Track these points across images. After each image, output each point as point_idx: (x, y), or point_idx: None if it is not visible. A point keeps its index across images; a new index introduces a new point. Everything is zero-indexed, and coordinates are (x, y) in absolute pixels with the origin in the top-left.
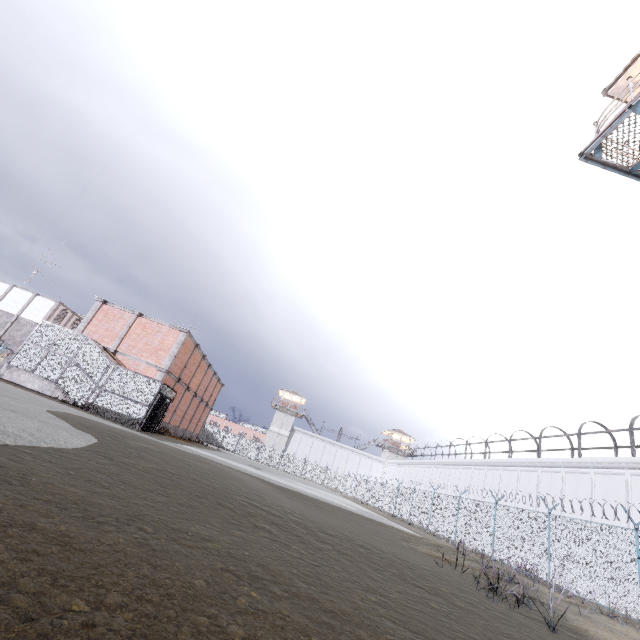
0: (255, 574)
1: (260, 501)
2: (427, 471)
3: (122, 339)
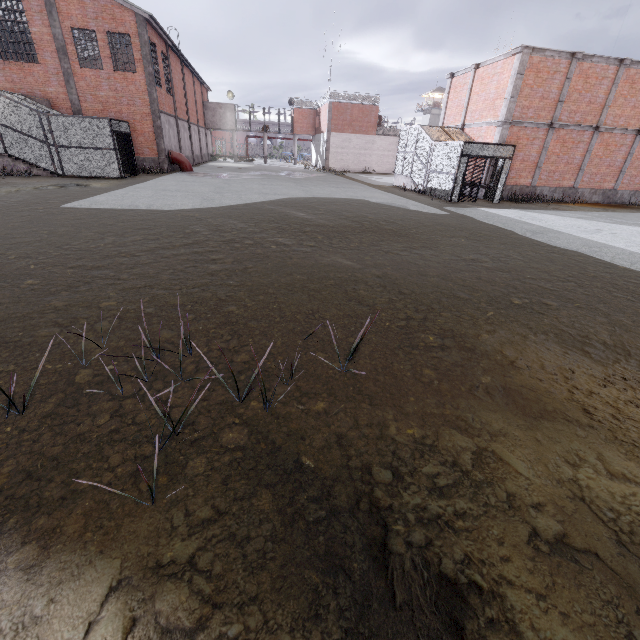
0: (12, 237)
1: (232, 234)
2: None
3: (466, 109)
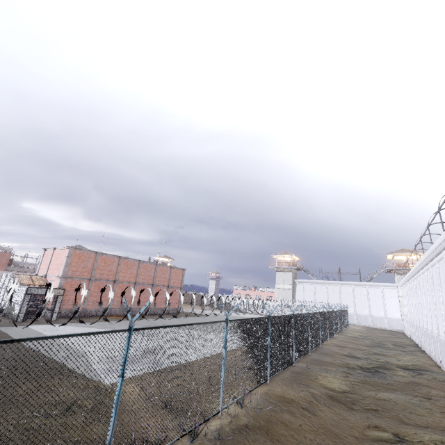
0: None
1: None
2: (413, 284)
3: (49, 267)
